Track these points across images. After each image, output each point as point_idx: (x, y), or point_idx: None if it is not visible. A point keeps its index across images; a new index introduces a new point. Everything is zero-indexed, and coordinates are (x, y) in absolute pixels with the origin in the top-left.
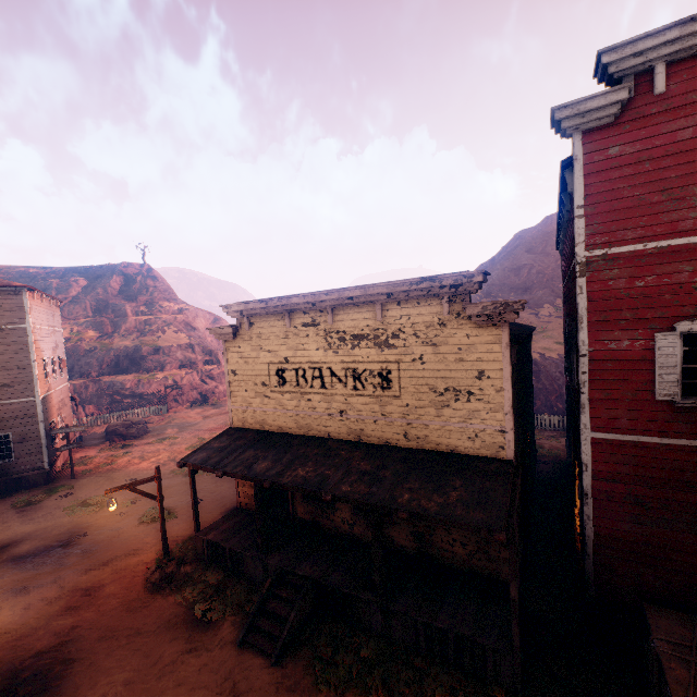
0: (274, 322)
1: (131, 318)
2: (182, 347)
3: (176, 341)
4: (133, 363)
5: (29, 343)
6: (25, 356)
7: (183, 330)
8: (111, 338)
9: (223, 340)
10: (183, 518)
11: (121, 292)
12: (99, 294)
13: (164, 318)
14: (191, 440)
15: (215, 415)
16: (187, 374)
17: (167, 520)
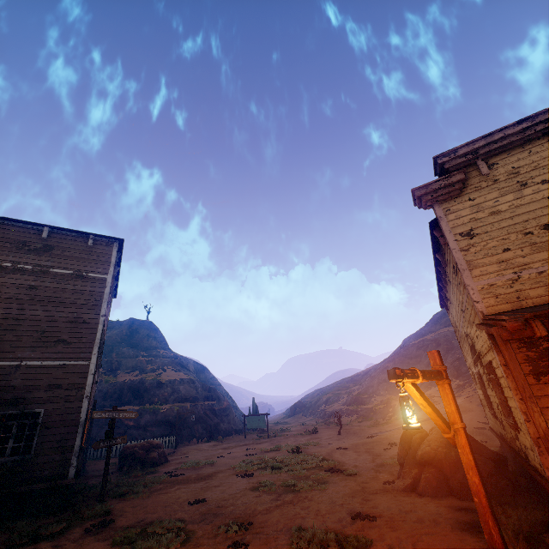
0: (542, 146)
1: (134, 358)
2: (184, 381)
3: (178, 376)
4: (136, 395)
5: (104, 295)
6: (95, 309)
7: (180, 370)
8: (115, 374)
9: (434, 202)
10: (390, 544)
11: (125, 340)
12: (107, 341)
13: (164, 359)
14: (235, 462)
15: (235, 446)
16: (192, 406)
17: (354, 548)
